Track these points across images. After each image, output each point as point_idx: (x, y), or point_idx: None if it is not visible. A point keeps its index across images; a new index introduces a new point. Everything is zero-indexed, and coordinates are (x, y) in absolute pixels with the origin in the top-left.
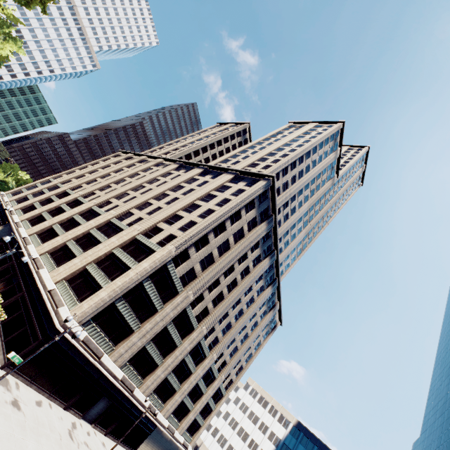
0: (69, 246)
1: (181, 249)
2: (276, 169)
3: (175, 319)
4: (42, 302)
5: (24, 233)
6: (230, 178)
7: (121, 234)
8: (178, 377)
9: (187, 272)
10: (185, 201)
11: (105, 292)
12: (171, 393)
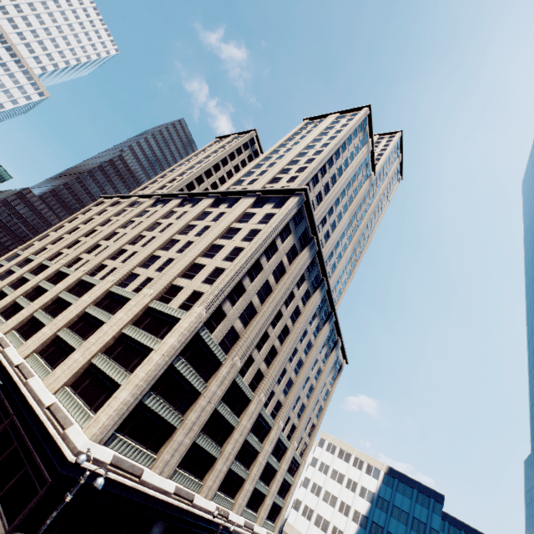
0: (62, 337)
1: (213, 308)
2: (305, 180)
3: (224, 396)
4: (41, 426)
5: None
6: (251, 202)
7: (129, 305)
8: (244, 462)
9: (226, 334)
10: (202, 244)
11: (126, 391)
12: (239, 484)
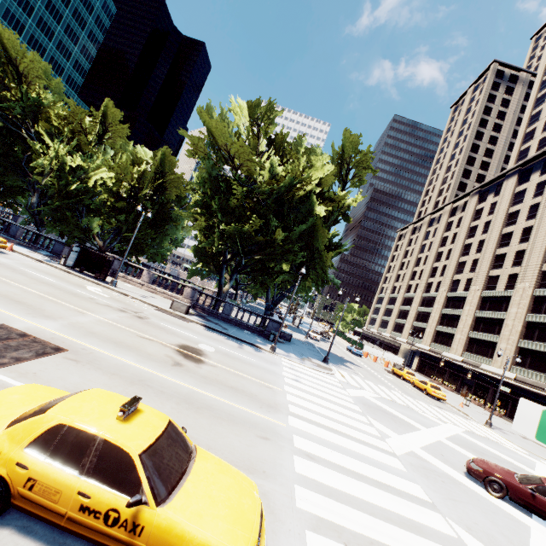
0: (475, 337)
1: None
2: None
3: None
4: (520, 390)
5: (424, 347)
6: None
7: (515, 301)
8: None
9: None
10: (544, 225)
11: None
12: None
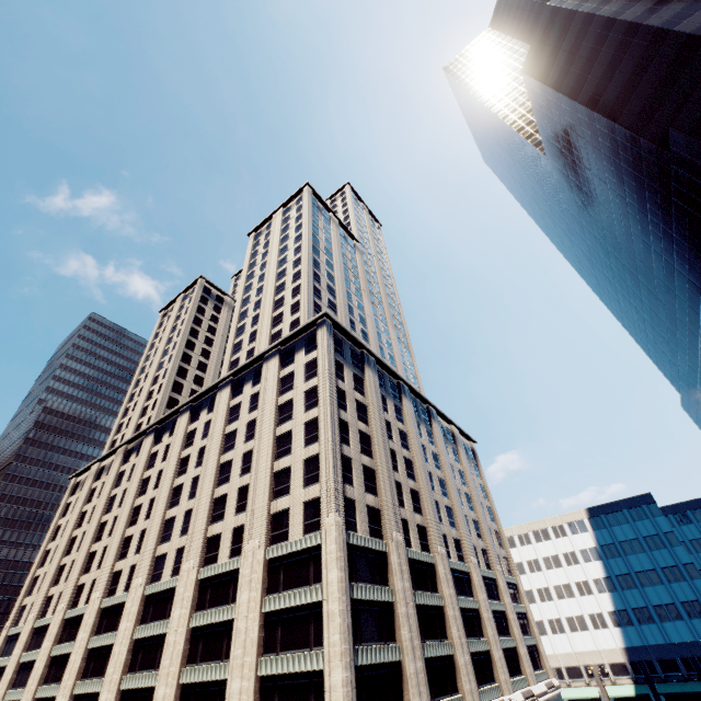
0: (191, 681)
1: (341, 505)
2: (309, 300)
3: (411, 583)
4: None
5: None
6: (277, 363)
7: (245, 577)
8: (475, 633)
9: (368, 519)
10: (264, 446)
11: (336, 670)
12: (487, 660)
